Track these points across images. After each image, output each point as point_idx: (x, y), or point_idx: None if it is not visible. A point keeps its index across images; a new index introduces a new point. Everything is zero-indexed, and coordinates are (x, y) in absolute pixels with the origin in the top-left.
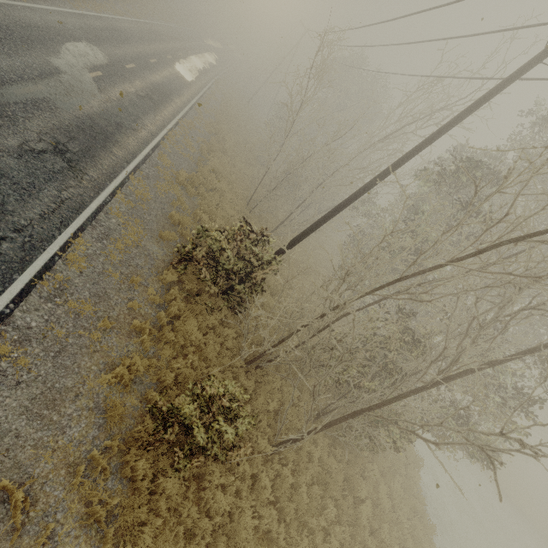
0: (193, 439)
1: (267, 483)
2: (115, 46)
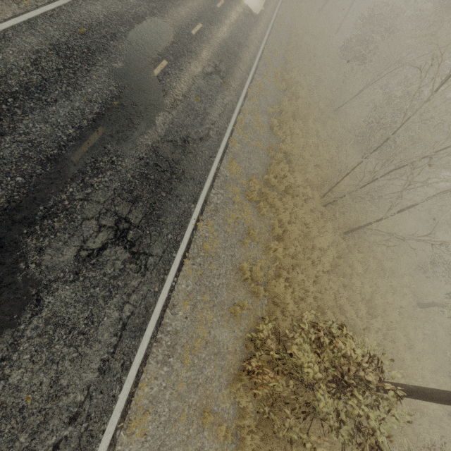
0: None
1: None
2: (180, 5)
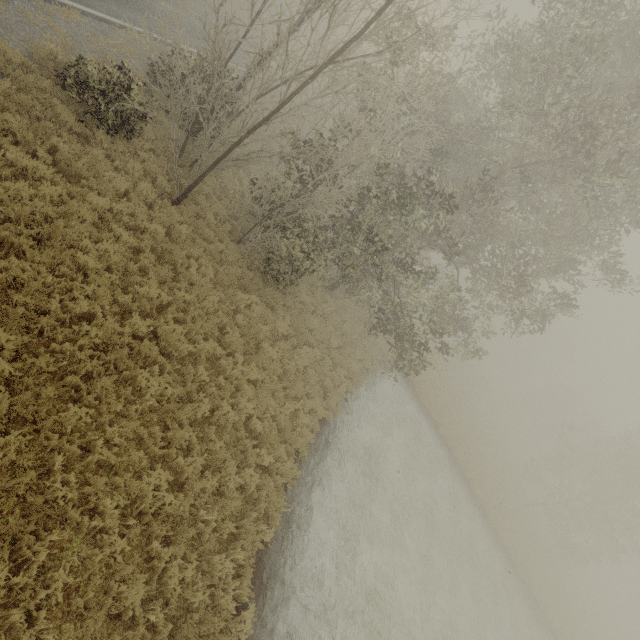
0: (87, 81)
1: (146, 182)
2: None
